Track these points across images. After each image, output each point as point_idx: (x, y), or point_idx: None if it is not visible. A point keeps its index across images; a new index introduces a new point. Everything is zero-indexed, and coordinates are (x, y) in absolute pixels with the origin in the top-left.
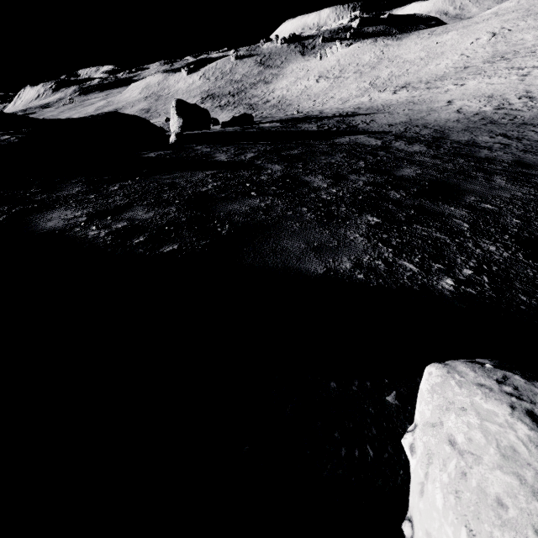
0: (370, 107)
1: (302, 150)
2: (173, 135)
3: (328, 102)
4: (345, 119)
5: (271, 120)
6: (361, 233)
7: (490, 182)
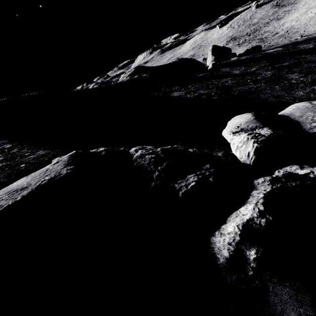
0: None
1: (291, 62)
2: (210, 65)
3: None
4: None
5: (276, 47)
6: (304, 92)
7: None
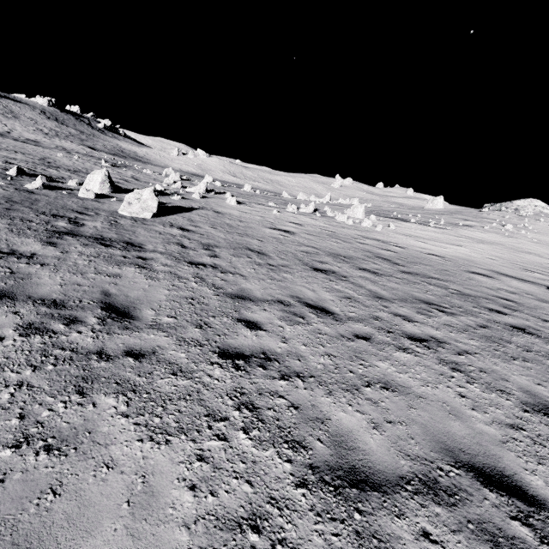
0: None
1: None
2: None
3: None
4: None
5: None
6: None
7: None
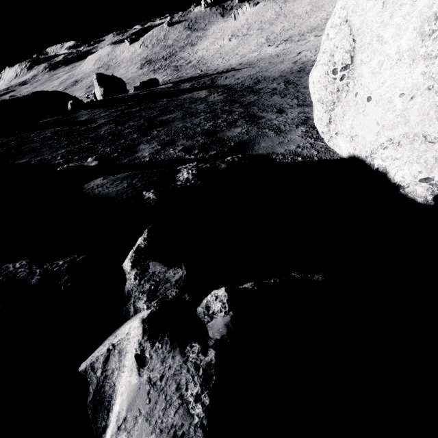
0: (248, 62)
1: (143, 107)
2: (69, 105)
3: (231, 59)
4: (218, 76)
5: (174, 81)
6: (68, 149)
7: (193, 119)
